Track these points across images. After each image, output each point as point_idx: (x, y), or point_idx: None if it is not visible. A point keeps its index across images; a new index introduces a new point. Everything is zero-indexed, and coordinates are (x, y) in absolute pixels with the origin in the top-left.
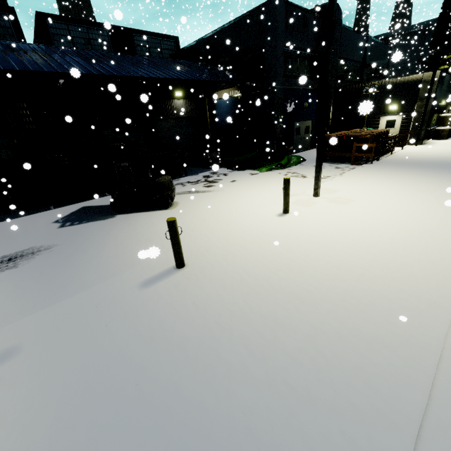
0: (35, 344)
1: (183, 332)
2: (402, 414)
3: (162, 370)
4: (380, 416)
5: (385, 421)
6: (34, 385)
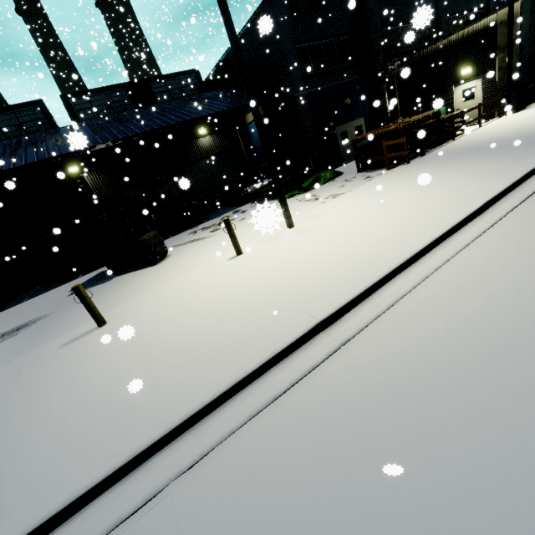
0: None
1: (49, 381)
2: (104, 442)
3: (12, 410)
4: (89, 443)
5: (88, 446)
6: None
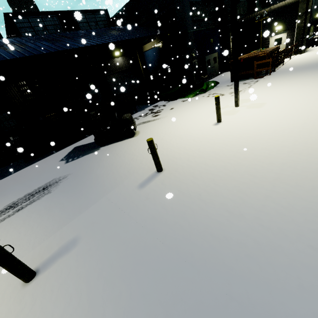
0: (88, 233)
1: (180, 209)
2: None
3: (176, 233)
4: None
5: None
6: (99, 255)
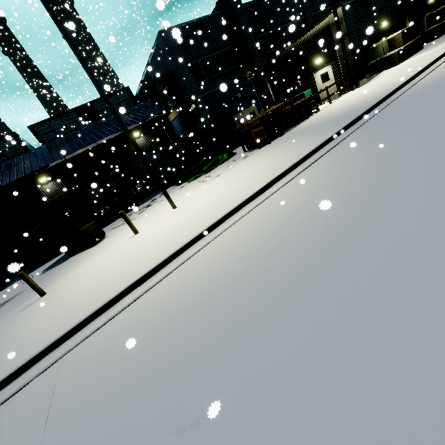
0: None
1: (1, 335)
2: (9, 363)
3: None
4: (3, 365)
5: (2, 367)
6: None
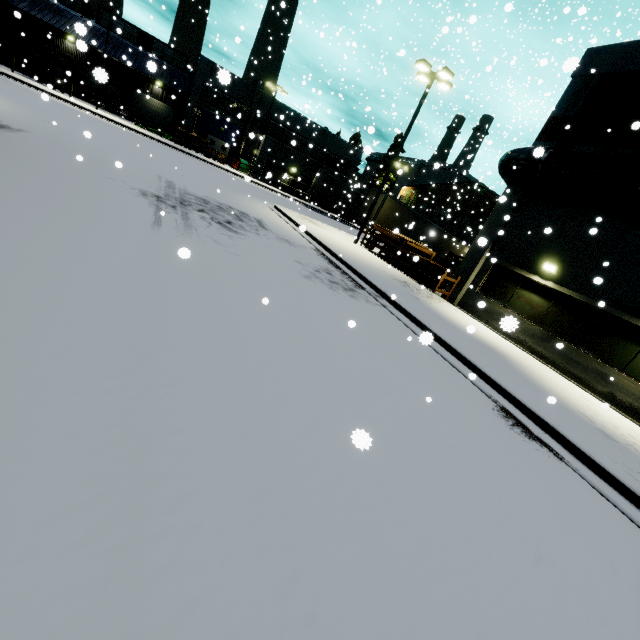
0: None
1: None
2: None
3: None
4: None
5: None
6: None
